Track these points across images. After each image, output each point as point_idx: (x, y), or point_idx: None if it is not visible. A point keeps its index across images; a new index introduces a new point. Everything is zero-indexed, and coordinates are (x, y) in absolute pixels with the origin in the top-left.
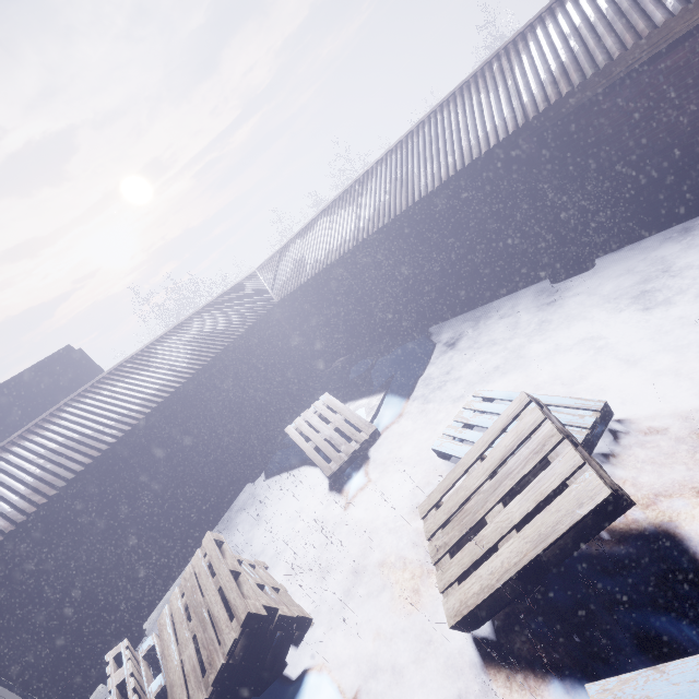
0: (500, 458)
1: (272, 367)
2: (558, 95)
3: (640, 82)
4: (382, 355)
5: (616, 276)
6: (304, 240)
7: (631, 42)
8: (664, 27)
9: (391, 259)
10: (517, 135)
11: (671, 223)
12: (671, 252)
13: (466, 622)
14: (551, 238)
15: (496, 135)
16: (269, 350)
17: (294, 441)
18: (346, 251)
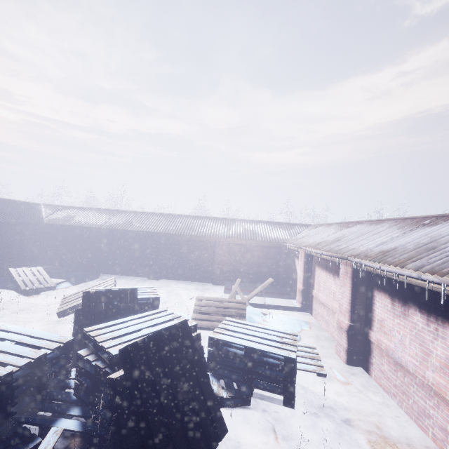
0: (99, 286)
1: (14, 246)
2: (172, 233)
3: (187, 243)
4: (74, 271)
5: (160, 283)
6: (80, 211)
7: (187, 234)
8: (193, 236)
9: (108, 240)
10: (161, 234)
11: (180, 279)
12: (173, 284)
13: (62, 313)
14: (154, 264)
15: (157, 230)
16: (21, 238)
17: (9, 275)
18: (95, 227)
